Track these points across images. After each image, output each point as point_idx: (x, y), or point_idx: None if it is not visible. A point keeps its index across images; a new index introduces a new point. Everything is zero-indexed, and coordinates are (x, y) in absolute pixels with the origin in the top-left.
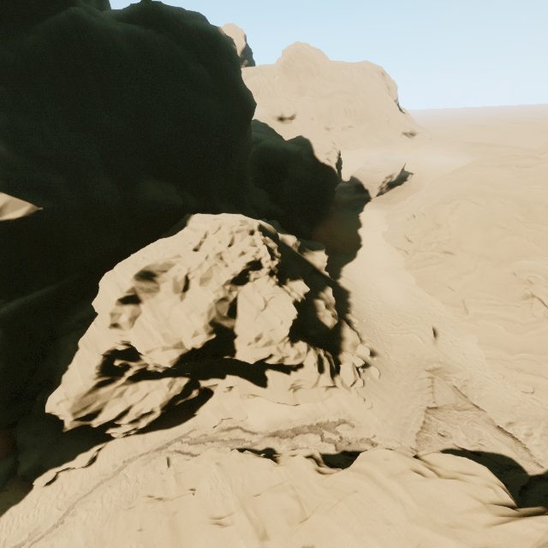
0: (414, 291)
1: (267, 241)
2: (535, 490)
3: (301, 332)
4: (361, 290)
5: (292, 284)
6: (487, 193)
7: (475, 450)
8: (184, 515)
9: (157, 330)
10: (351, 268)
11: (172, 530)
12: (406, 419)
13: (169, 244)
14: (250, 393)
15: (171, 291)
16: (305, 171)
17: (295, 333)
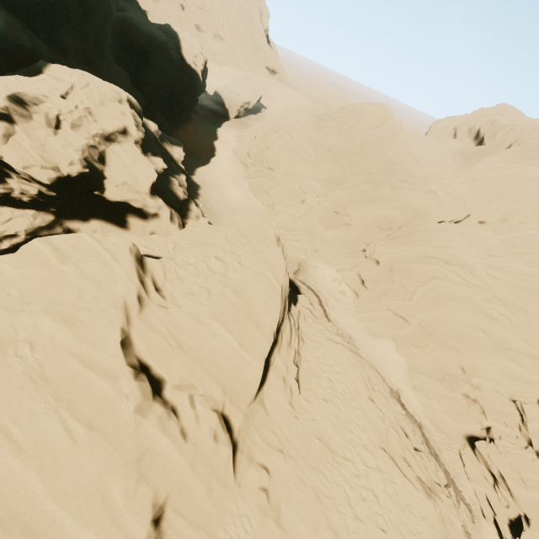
0: (246, 194)
1: (133, 113)
2: None
3: (158, 194)
4: (209, 187)
5: (153, 158)
6: (299, 131)
7: None
8: None
9: (34, 151)
10: (204, 170)
11: None
12: None
13: (34, 82)
14: None
15: (44, 124)
16: (171, 66)
17: (154, 192)
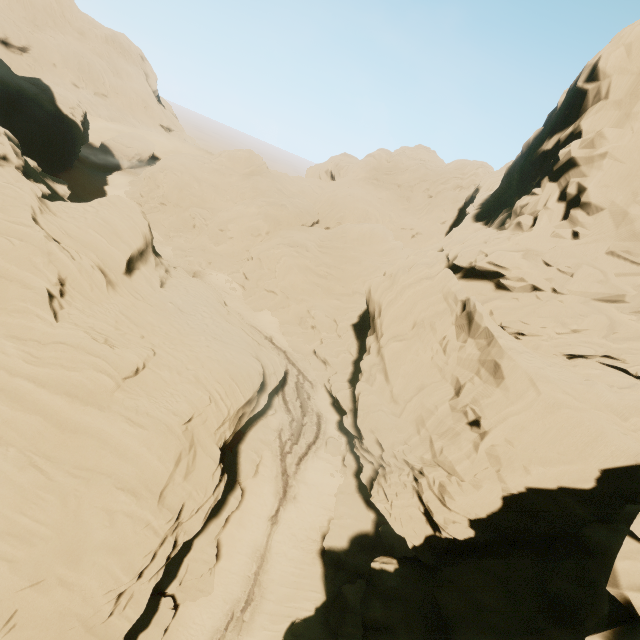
0: None
1: (12, 145)
2: None
3: None
4: None
5: (36, 184)
6: (183, 170)
7: None
8: None
9: None
10: None
11: None
12: None
13: None
14: None
15: None
16: (45, 115)
17: None
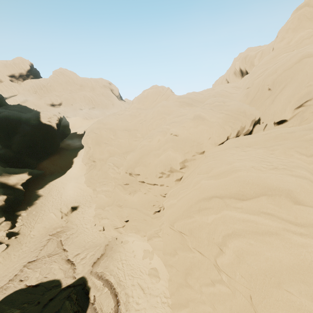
0: (81, 186)
1: None
2: (58, 298)
3: None
4: (52, 193)
5: None
6: (101, 127)
7: (37, 283)
8: None
9: None
10: (56, 181)
11: None
12: (3, 277)
13: None
14: None
15: None
16: (30, 128)
17: None
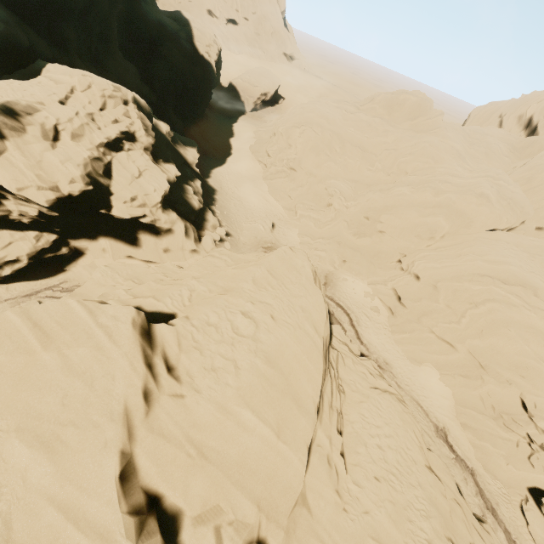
0: (266, 197)
1: (142, 116)
2: None
3: (172, 206)
4: (226, 191)
5: (165, 165)
6: (324, 126)
7: None
8: (82, 288)
9: (29, 170)
10: (220, 172)
11: (73, 296)
12: None
13: (28, 87)
14: (123, 253)
15: (40, 136)
16: (182, 58)
17: (166, 204)
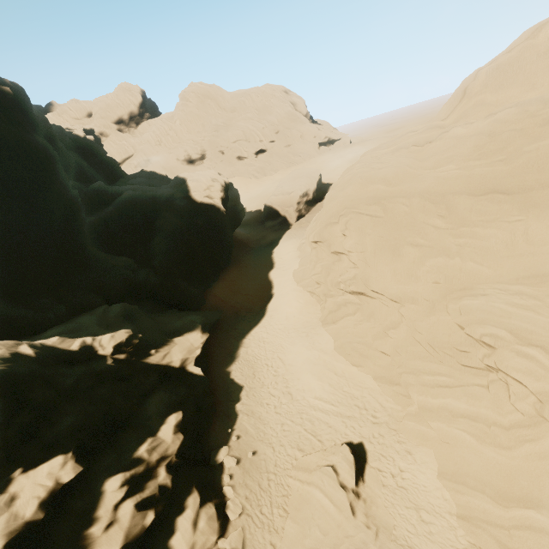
0: (334, 364)
1: None
2: None
3: None
4: (262, 377)
5: (25, 481)
6: (381, 195)
7: None
8: None
9: None
10: (255, 337)
11: None
12: None
13: None
14: None
15: None
16: (177, 219)
17: None
